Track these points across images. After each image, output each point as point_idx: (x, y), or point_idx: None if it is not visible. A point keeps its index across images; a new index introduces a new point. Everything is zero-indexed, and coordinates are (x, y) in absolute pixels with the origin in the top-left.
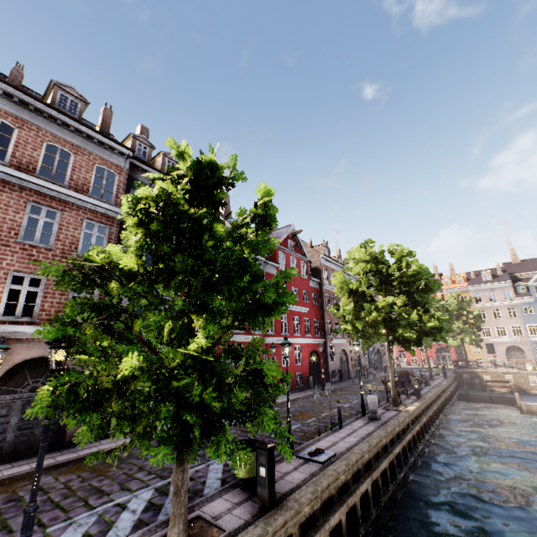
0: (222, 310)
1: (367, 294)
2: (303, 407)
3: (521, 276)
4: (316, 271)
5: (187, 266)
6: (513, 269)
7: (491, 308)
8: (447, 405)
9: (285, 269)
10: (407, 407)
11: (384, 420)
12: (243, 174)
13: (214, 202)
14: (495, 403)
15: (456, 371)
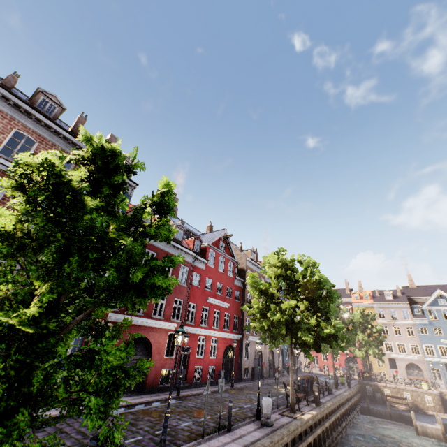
0: (101, 286)
1: (275, 296)
2: (204, 403)
3: (417, 299)
4: (242, 271)
5: (47, 231)
6: (410, 293)
7: (392, 325)
8: (348, 417)
9: (213, 266)
10: (303, 415)
11: (276, 427)
12: (143, 164)
13: (116, 186)
14: (394, 420)
15: (360, 382)
